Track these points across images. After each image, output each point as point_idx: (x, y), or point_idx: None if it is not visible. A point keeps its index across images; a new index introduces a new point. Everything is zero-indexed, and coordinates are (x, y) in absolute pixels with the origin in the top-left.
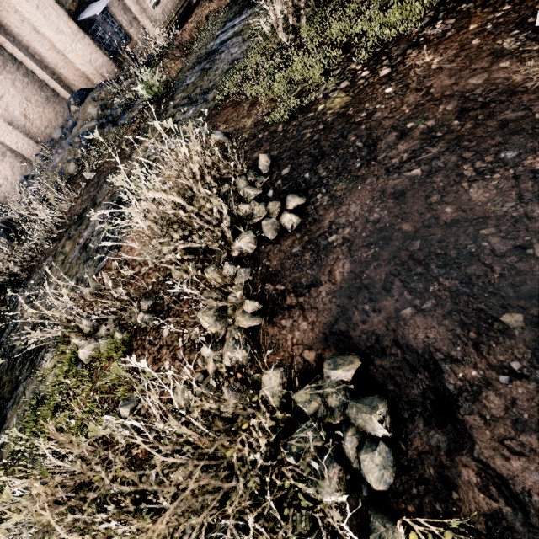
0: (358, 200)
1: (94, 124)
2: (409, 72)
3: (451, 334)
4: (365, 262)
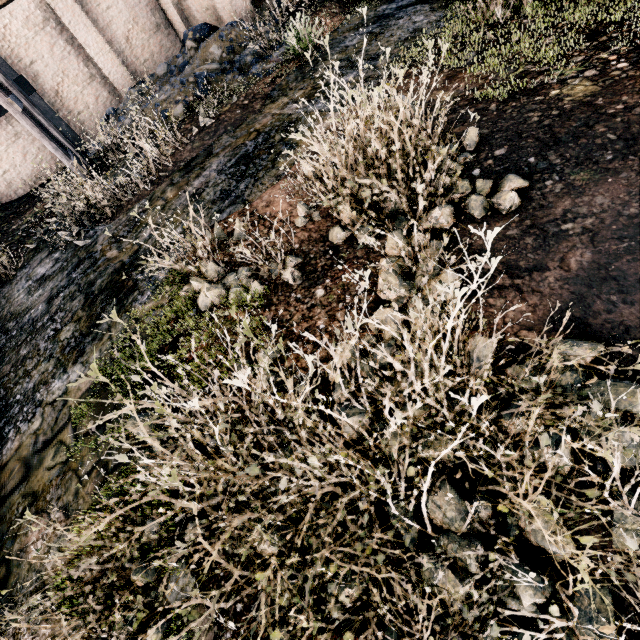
0: (607, 193)
1: (215, 67)
2: None
3: None
4: (615, 254)
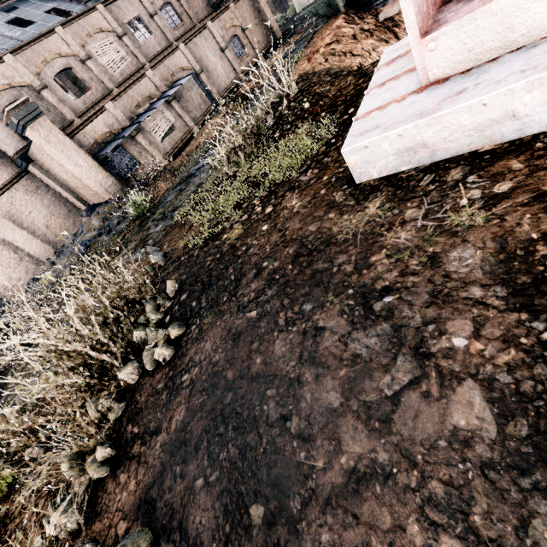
0: (213, 337)
1: (95, 233)
2: (281, 212)
3: (215, 523)
4: (194, 411)
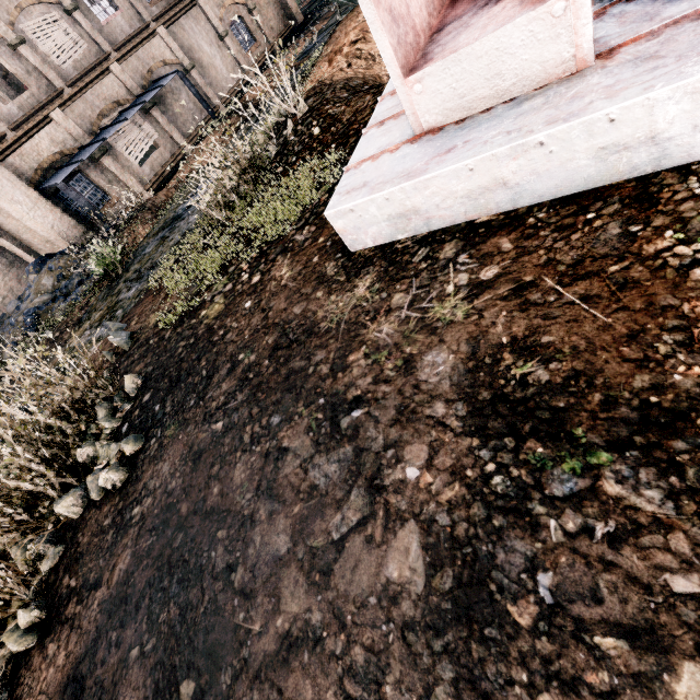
0: (172, 456)
1: (47, 297)
2: (268, 284)
3: None
4: (140, 557)
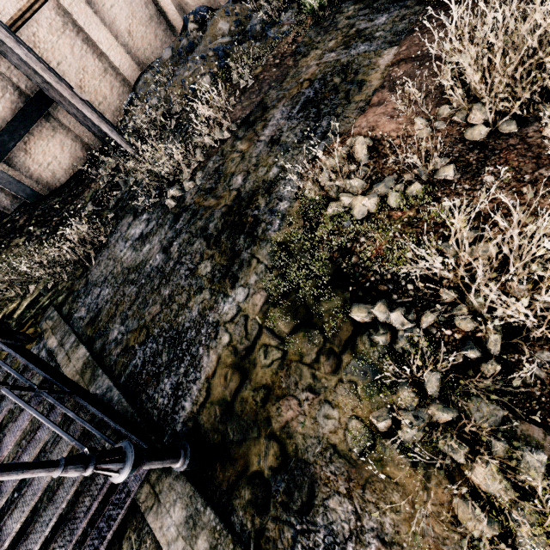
0: None
1: (227, 40)
2: None
3: None
4: None
